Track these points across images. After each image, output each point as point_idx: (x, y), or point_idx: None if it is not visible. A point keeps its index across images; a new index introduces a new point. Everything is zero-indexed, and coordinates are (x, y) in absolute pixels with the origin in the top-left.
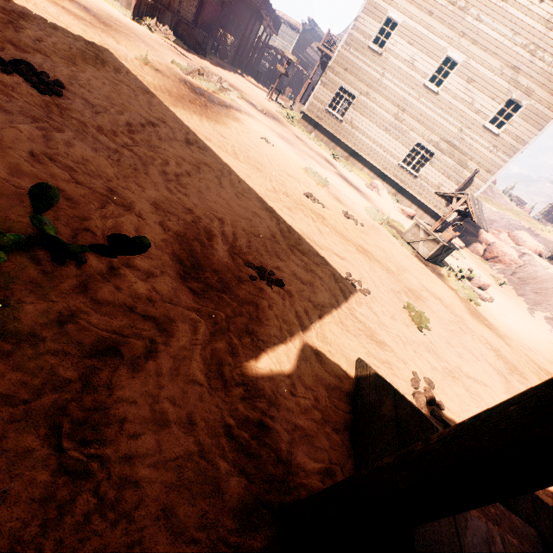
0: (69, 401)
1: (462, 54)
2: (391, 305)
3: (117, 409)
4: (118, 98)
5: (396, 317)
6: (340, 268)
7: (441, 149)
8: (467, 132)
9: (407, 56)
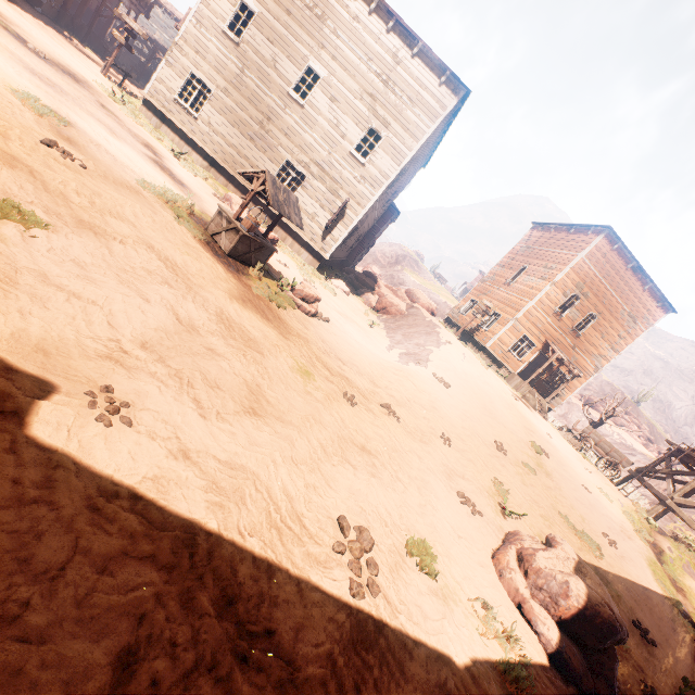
0: None
1: (324, 67)
2: None
3: None
4: None
5: None
6: None
7: (312, 172)
8: (335, 157)
9: (268, 55)
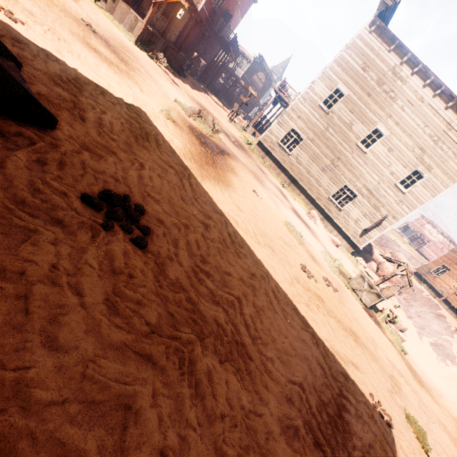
0: None
1: (387, 129)
2: (401, 423)
3: None
4: (176, 197)
5: (412, 445)
6: (364, 389)
7: (362, 193)
8: (382, 186)
9: (347, 120)
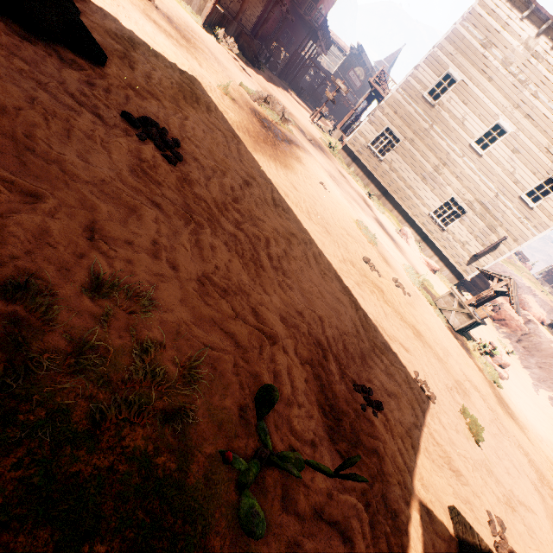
0: None
1: (513, 124)
2: (451, 410)
3: None
4: (218, 151)
5: (458, 428)
6: (408, 365)
7: (473, 209)
8: (502, 199)
9: (459, 114)
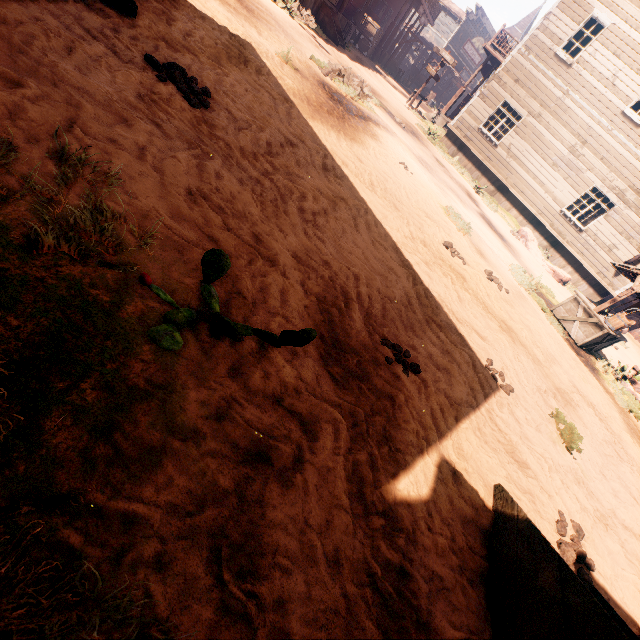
0: (227, 518)
1: None
2: (536, 410)
3: (270, 535)
4: (259, 110)
5: (541, 428)
6: (479, 351)
7: (626, 199)
8: None
9: (607, 71)
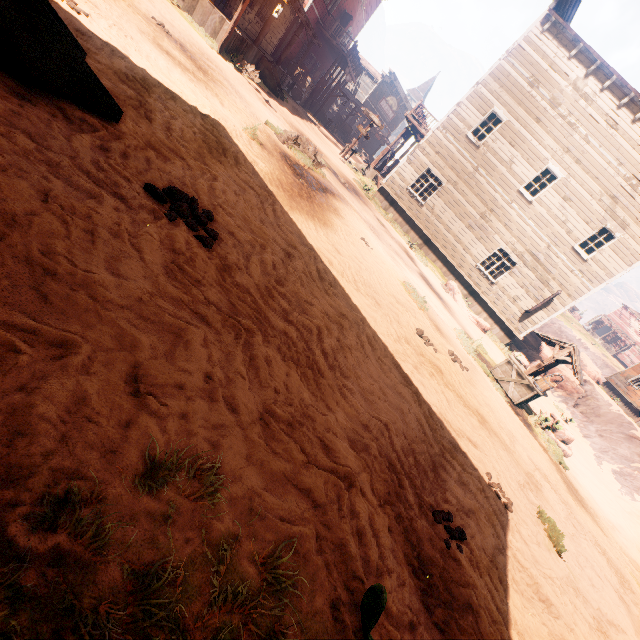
0: None
1: (563, 169)
2: (528, 516)
3: None
4: (253, 218)
5: (538, 539)
6: (480, 466)
7: (524, 260)
8: (554, 250)
9: (506, 156)
